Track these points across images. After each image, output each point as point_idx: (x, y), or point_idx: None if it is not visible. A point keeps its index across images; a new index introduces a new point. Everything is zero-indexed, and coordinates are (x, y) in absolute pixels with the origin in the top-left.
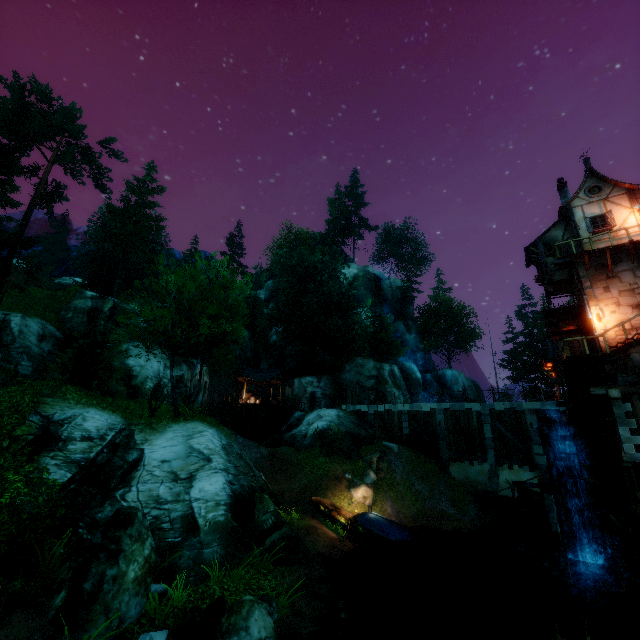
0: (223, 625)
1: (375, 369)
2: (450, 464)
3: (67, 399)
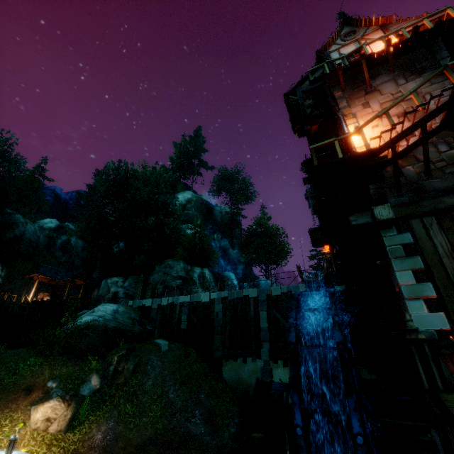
0: None
1: (184, 270)
2: (223, 363)
3: None
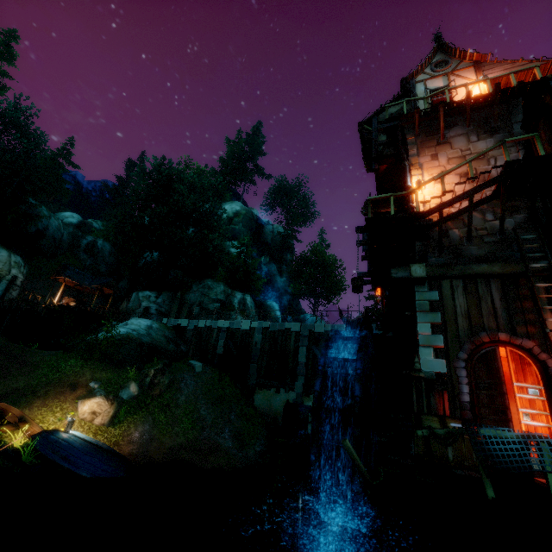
0: None
1: (224, 294)
2: (256, 391)
3: None
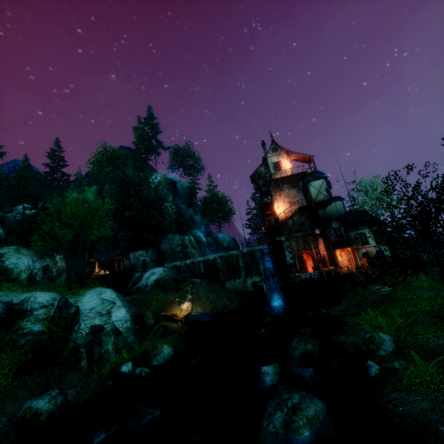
0: (151, 355)
1: (180, 240)
2: (225, 282)
3: (14, 290)
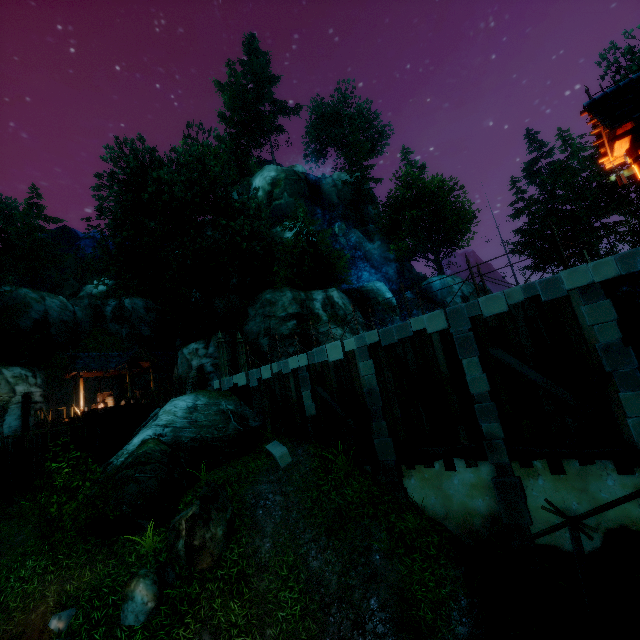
0: None
1: (295, 303)
2: (403, 472)
3: None
